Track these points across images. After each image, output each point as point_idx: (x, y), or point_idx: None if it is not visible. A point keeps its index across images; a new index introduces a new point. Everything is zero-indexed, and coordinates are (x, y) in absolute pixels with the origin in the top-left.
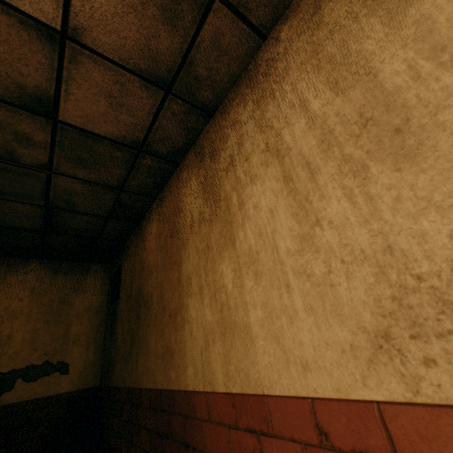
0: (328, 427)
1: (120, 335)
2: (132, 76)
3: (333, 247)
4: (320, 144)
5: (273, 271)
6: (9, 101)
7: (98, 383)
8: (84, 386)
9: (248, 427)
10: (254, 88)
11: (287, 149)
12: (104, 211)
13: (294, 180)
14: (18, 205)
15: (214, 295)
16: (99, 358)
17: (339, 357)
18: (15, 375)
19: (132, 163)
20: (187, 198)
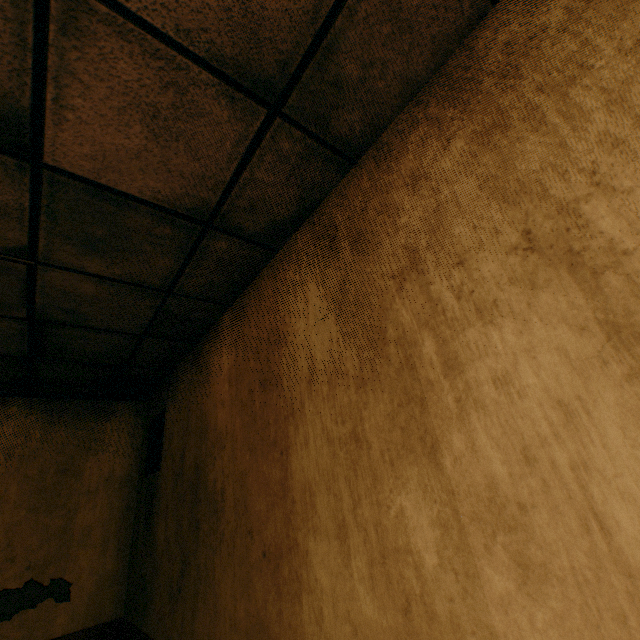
0: None
1: (162, 540)
2: (201, 71)
3: None
4: None
5: (595, 585)
6: None
7: (121, 613)
8: (97, 621)
9: None
10: (471, 106)
11: (613, 253)
12: (136, 327)
13: None
14: None
15: (382, 562)
16: (124, 567)
17: None
18: None
19: (190, 247)
20: (297, 319)
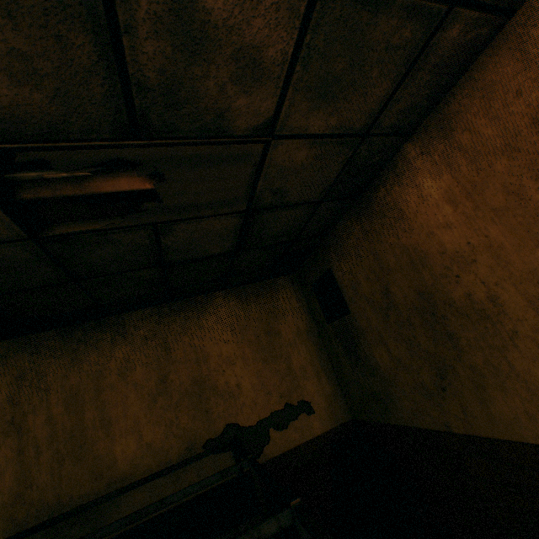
0: None
1: (385, 361)
2: None
3: None
4: None
5: None
6: None
7: (349, 417)
8: (337, 423)
9: None
10: None
11: None
12: (319, 193)
13: None
14: (212, 222)
15: None
16: (336, 388)
17: None
18: (264, 426)
19: (416, 53)
20: None
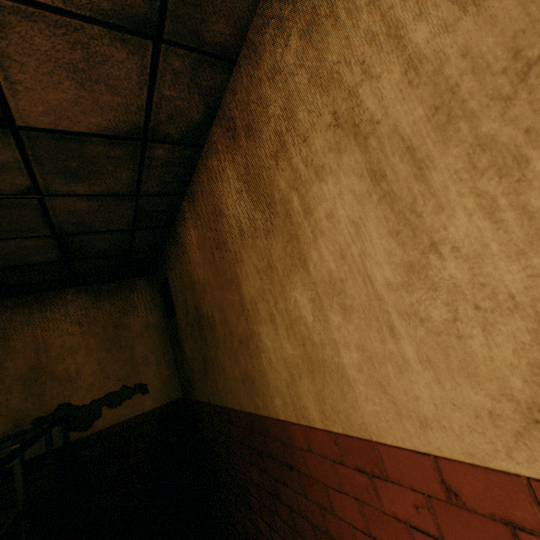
0: (457, 487)
1: (189, 353)
2: (93, 27)
3: (460, 286)
4: (433, 114)
5: (368, 308)
6: None
7: (181, 395)
8: (168, 400)
9: (357, 467)
10: (297, 4)
11: (372, 124)
12: (126, 225)
13: (389, 179)
14: (21, 242)
15: (291, 327)
16: (174, 373)
17: (472, 422)
18: (98, 404)
19: (139, 159)
20: (226, 197)
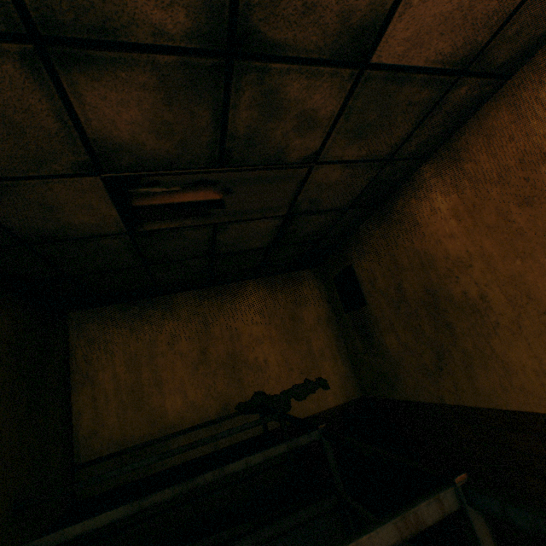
0: None
1: (394, 346)
2: None
3: None
4: None
5: None
6: (315, 57)
7: (359, 395)
8: (349, 399)
9: None
10: None
11: None
12: (347, 202)
13: None
14: (258, 223)
15: None
16: (350, 370)
17: None
18: (286, 396)
19: (432, 105)
20: None
